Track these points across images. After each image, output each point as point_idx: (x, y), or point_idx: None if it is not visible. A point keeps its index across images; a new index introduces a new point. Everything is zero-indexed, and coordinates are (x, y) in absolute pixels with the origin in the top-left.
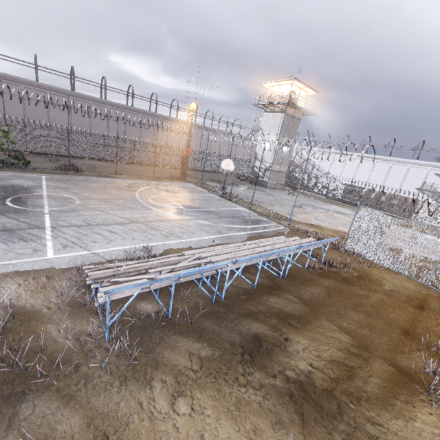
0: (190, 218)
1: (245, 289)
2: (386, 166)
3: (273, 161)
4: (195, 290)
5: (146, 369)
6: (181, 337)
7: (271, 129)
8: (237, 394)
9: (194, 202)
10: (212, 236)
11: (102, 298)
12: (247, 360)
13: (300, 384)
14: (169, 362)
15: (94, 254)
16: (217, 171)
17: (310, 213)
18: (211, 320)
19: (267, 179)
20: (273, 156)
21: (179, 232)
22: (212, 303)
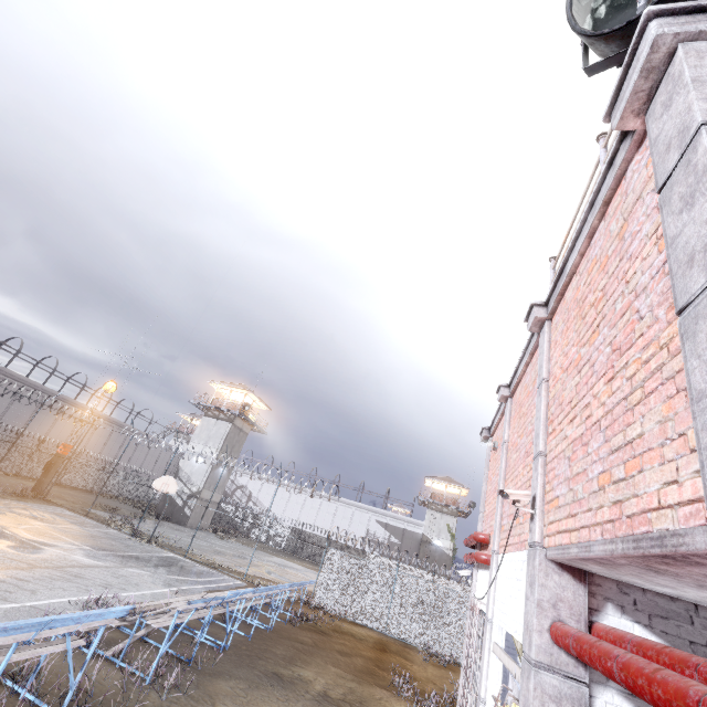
0: (116, 565)
1: (241, 641)
2: (333, 506)
3: (206, 485)
4: (194, 643)
5: (203, 699)
6: (213, 678)
7: (210, 439)
8: (283, 706)
9: (101, 541)
10: (166, 589)
11: (156, 624)
12: (278, 688)
13: (322, 698)
14: (218, 694)
15: (30, 606)
16: (91, 489)
17: (260, 566)
18: (229, 665)
19: (190, 511)
20: (206, 476)
21: (118, 582)
22: (220, 653)
